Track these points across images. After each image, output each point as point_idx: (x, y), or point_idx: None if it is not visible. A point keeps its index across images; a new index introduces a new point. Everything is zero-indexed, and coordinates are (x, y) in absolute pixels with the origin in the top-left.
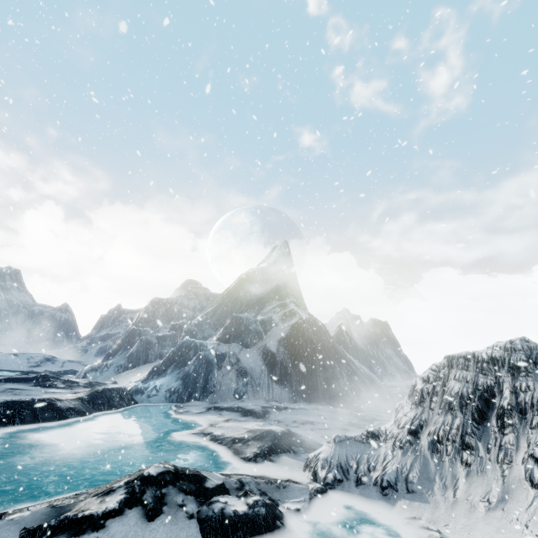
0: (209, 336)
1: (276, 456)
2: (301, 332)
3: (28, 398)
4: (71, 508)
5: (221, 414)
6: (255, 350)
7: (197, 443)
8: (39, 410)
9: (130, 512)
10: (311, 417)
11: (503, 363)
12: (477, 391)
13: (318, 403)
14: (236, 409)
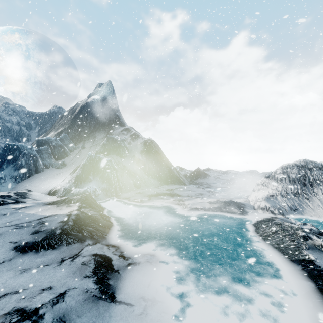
0: (73, 149)
1: (245, 210)
2: (152, 148)
3: (72, 216)
4: (313, 246)
5: (160, 198)
6: (130, 159)
7: (203, 214)
8: (93, 221)
9: (322, 239)
10: (187, 191)
11: (306, 167)
12: (301, 176)
13: (170, 184)
14: (164, 194)
